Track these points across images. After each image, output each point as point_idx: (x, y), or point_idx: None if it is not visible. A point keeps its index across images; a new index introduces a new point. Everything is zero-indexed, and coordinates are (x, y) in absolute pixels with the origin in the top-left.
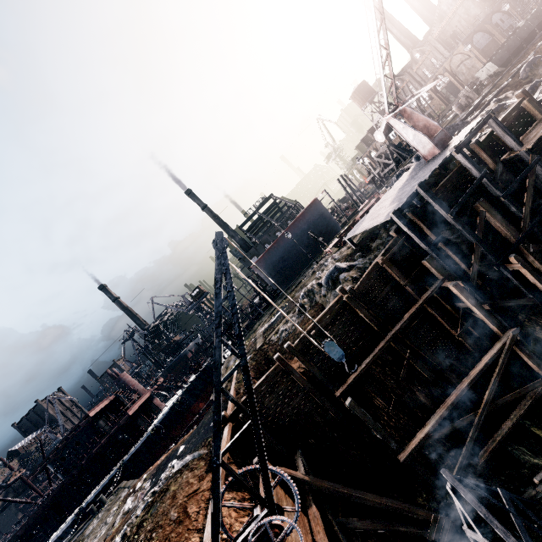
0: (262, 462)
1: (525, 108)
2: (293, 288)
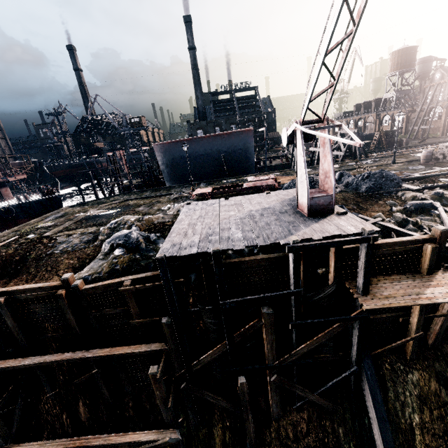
0: None
1: (423, 251)
2: (159, 194)
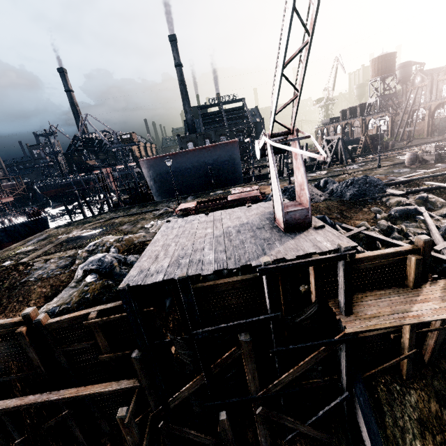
0: None
1: (408, 263)
2: (145, 211)
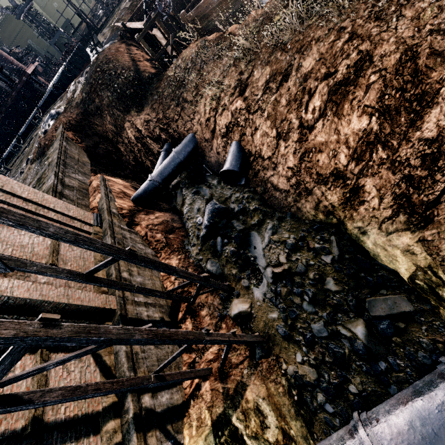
0: None
1: None
2: None
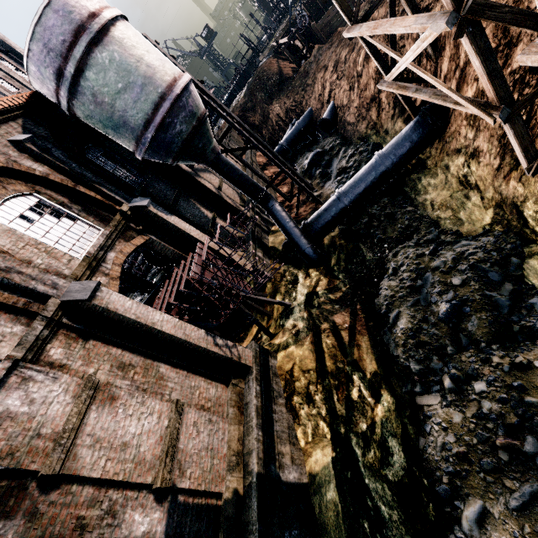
0: (300, 3)
1: None
2: None
